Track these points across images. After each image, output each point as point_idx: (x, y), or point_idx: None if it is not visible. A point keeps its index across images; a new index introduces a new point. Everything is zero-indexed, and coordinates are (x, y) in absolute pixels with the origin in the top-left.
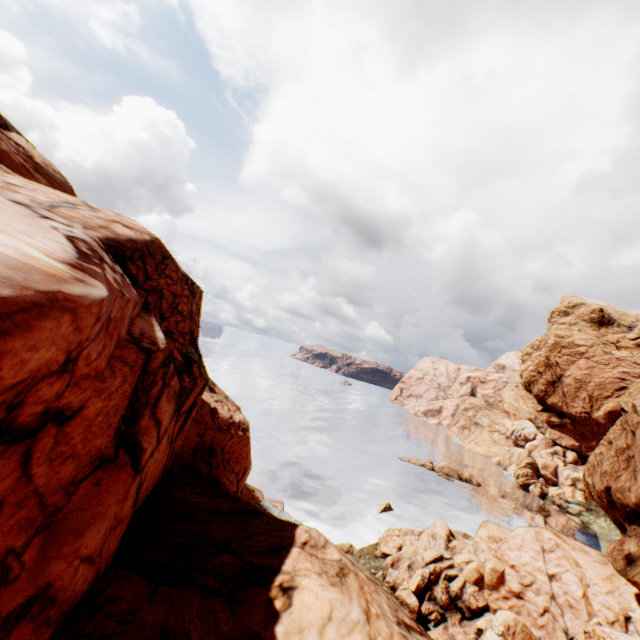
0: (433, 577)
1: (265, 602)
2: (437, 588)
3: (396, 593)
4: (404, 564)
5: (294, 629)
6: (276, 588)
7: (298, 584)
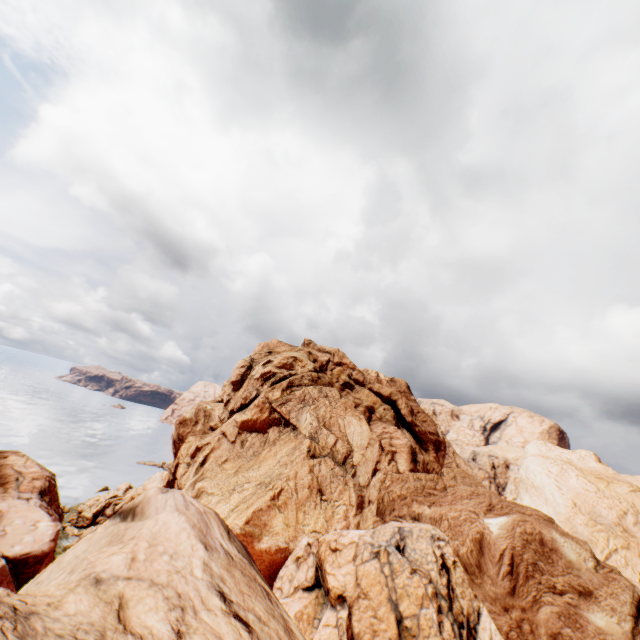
0: (108, 505)
1: (0, 458)
2: (109, 509)
3: (82, 514)
4: (95, 505)
5: (7, 460)
6: (4, 457)
7: (10, 456)
